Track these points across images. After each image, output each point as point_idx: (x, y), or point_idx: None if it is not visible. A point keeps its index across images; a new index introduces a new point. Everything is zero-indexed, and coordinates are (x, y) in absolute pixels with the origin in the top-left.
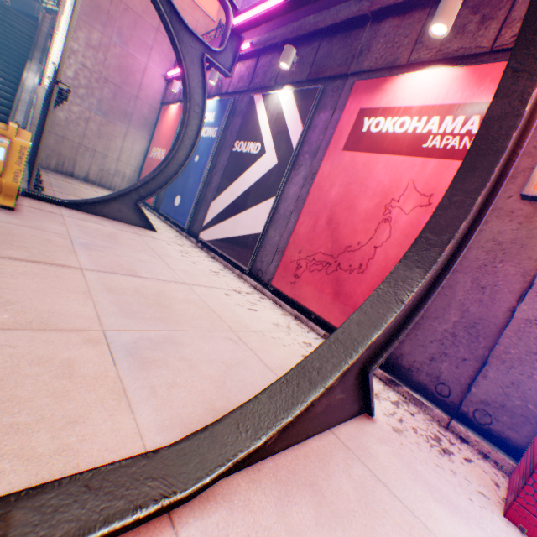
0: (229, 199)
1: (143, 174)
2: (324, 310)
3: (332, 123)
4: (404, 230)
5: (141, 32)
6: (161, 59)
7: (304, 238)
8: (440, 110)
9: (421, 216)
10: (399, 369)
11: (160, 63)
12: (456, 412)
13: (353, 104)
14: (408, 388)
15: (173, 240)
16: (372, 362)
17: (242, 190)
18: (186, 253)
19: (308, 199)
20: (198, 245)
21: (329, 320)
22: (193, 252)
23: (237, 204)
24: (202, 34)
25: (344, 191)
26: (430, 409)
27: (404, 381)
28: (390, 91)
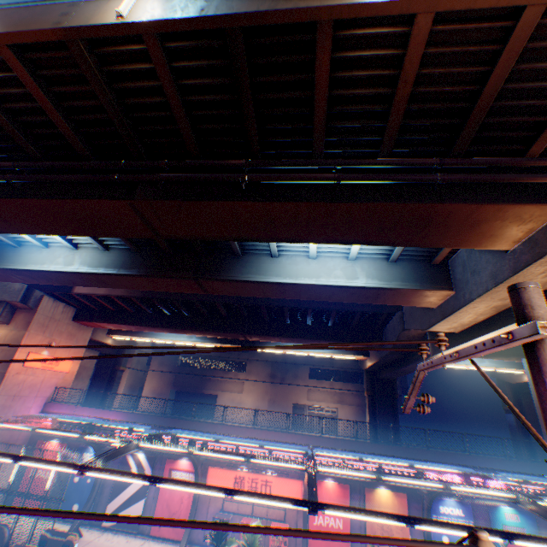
0: (121, 500)
1: (22, 489)
2: (171, 534)
3: (162, 468)
4: (187, 503)
5: (27, 402)
6: (37, 408)
7: (160, 511)
8: (189, 470)
9: (190, 499)
10: (192, 540)
11: (36, 410)
12: (203, 544)
13: (168, 464)
14: (194, 544)
15: (94, 534)
16: (186, 545)
17: (128, 496)
18: (110, 539)
19: (159, 497)
20: (103, 529)
21: (174, 536)
22: (110, 536)
23: (127, 502)
24: (62, 381)
25: (171, 493)
26: (199, 546)
27: (194, 543)
28: (178, 463)
